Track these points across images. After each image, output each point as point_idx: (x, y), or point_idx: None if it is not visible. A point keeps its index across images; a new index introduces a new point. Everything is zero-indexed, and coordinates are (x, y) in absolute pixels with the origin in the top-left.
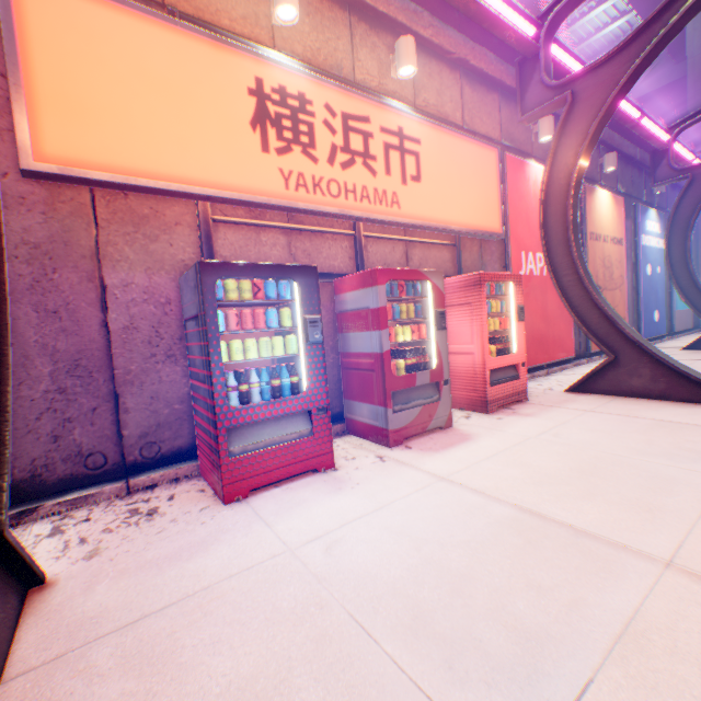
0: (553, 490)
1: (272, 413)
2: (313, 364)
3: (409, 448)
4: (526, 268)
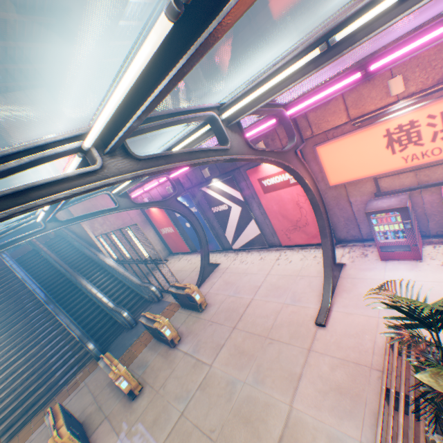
0: None
1: (392, 244)
2: (407, 233)
3: None
4: None
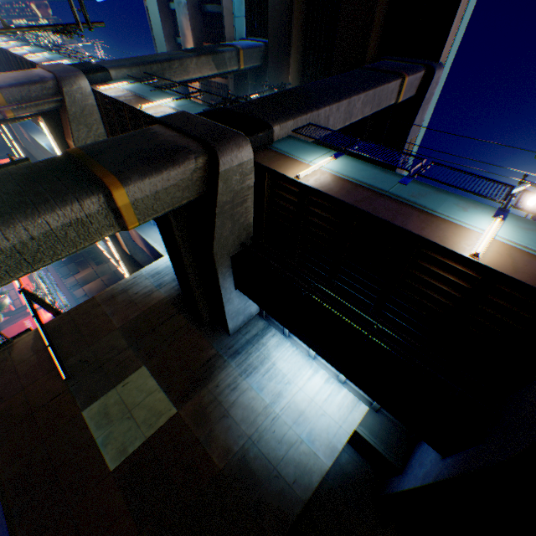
0: None
1: None
2: None
3: None
4: (27, 322)
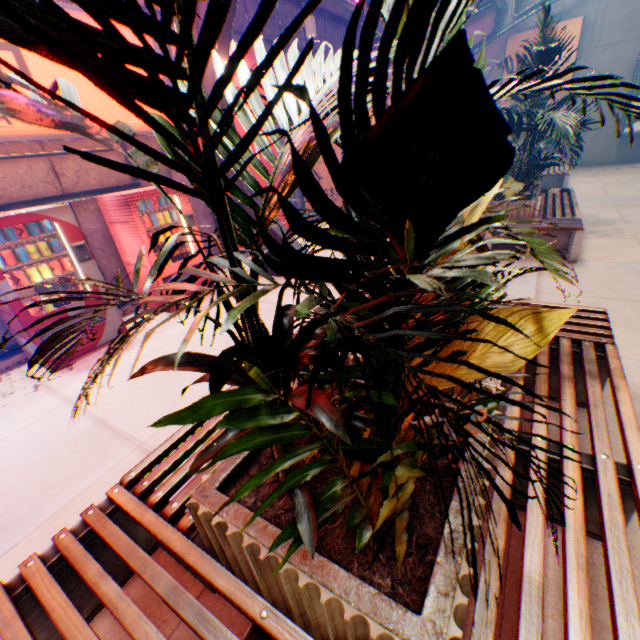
0: (137, 395)
1: None
2: None
3: (71, 370)
4: None
